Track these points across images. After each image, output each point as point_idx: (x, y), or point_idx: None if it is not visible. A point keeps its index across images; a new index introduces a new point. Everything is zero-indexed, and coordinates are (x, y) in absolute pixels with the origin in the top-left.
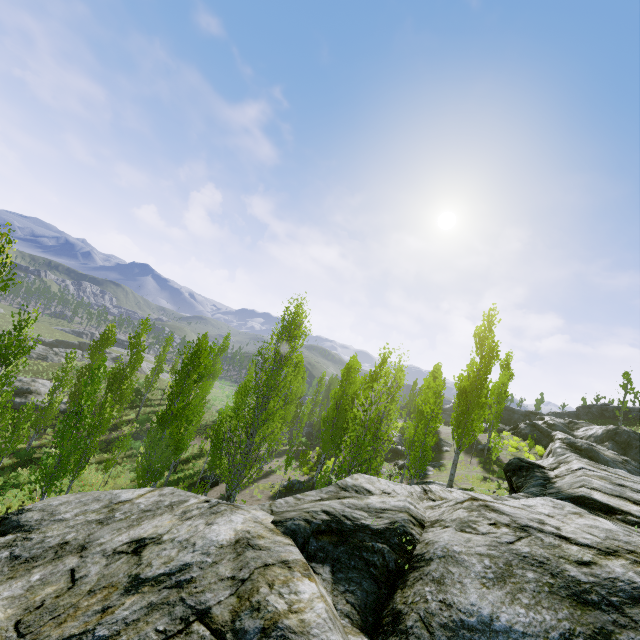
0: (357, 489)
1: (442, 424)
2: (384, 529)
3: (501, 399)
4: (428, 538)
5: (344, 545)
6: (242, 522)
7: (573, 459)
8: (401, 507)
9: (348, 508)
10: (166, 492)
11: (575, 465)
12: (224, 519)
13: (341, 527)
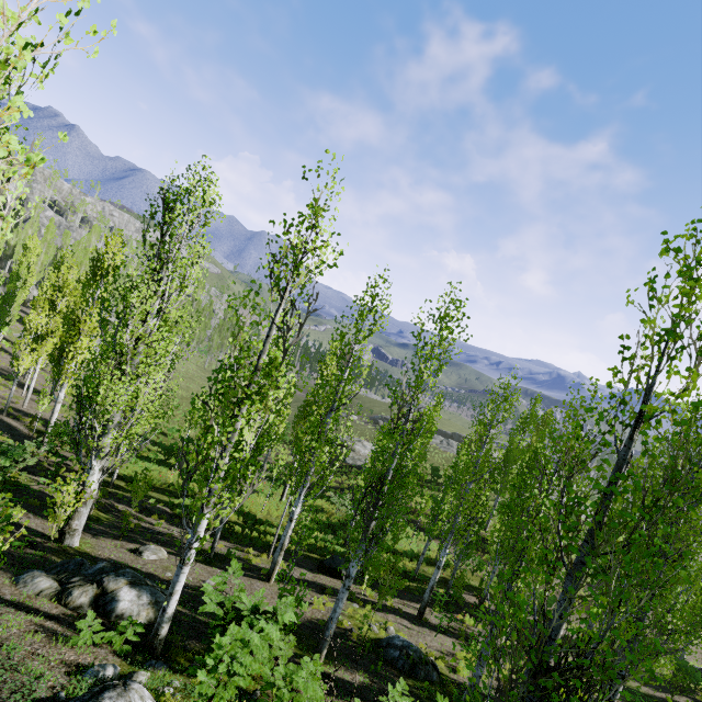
0: None
1: None
2: None
3: None
4: None
5: None
6: None
7: None
8: None
9: None
10: None
11: None
12: None
13: None
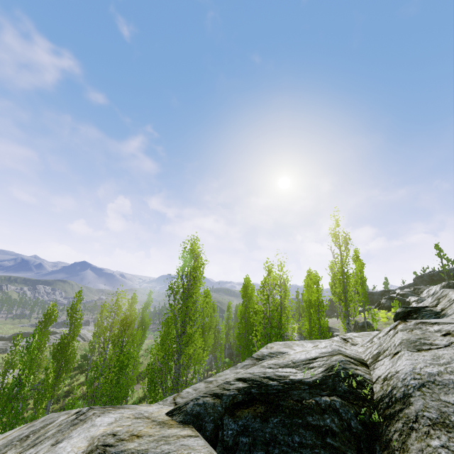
0: (275, 355)
1: (326, 318)
2: (322, 378)
3: (362, 282)
4: (382, 373)
5: (276, 414)
6: (110, 422)
7: (448, 292)
8: (331, 351)
9: (269, 369)
10: (38, 421)
11: (453, 295)
12: (83, 427)
13: (265, 390)
